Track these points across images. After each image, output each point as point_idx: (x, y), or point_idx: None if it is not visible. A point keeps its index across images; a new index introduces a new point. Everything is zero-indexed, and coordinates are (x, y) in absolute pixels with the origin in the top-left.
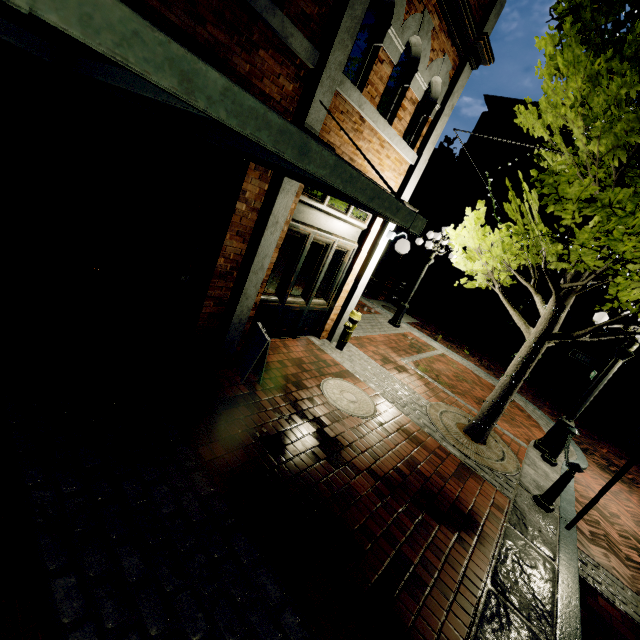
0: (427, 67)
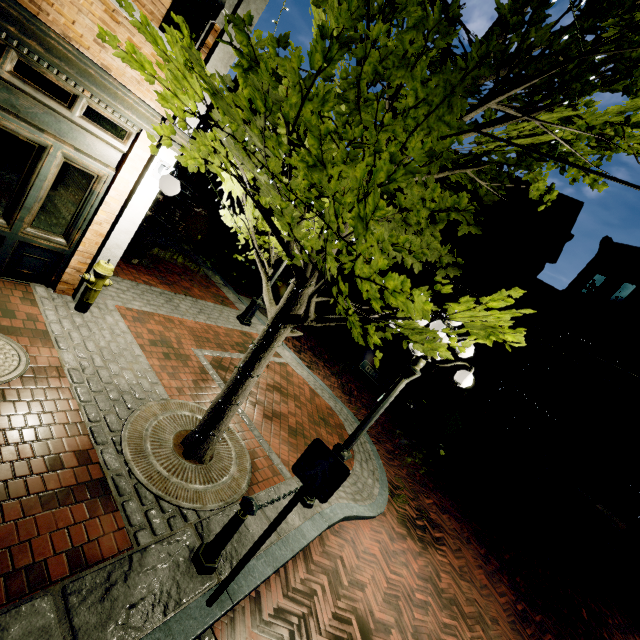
0: None
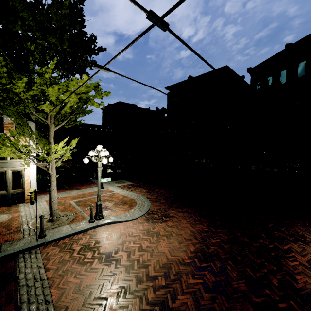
0: None
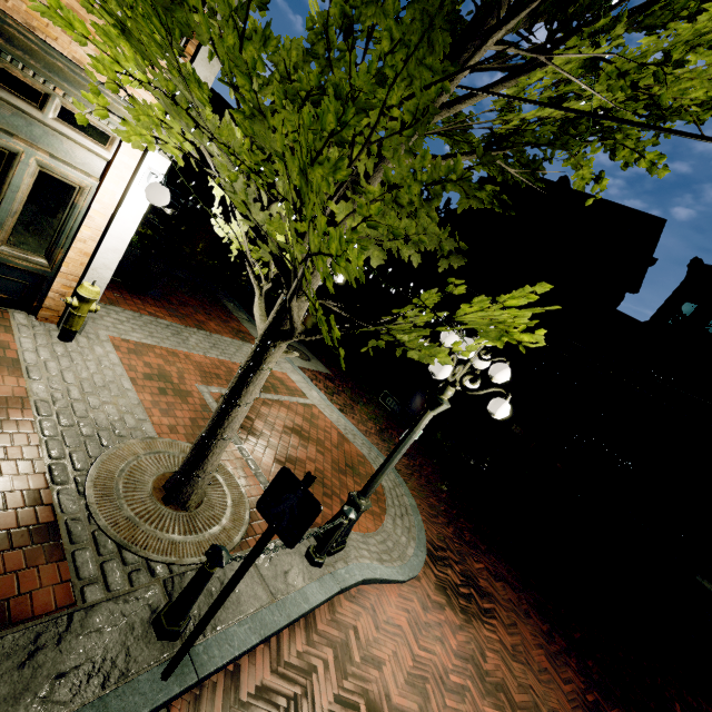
0: None
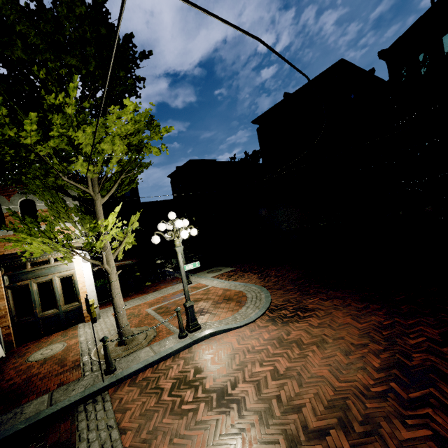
0: None
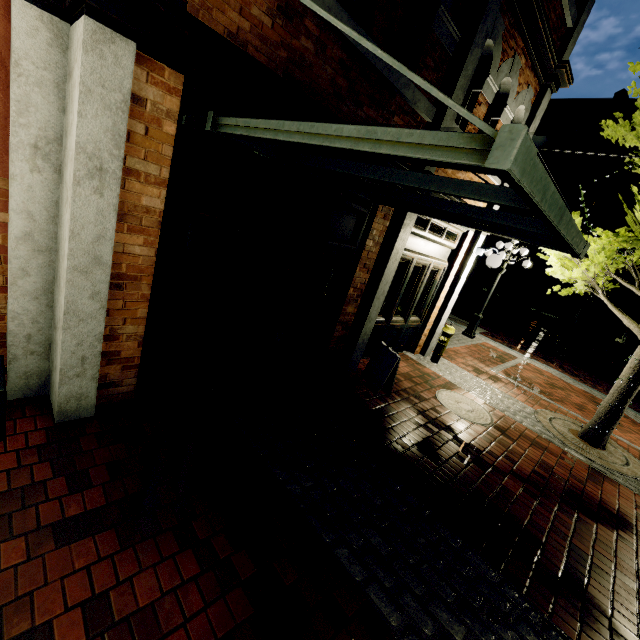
0: (514, 100)
